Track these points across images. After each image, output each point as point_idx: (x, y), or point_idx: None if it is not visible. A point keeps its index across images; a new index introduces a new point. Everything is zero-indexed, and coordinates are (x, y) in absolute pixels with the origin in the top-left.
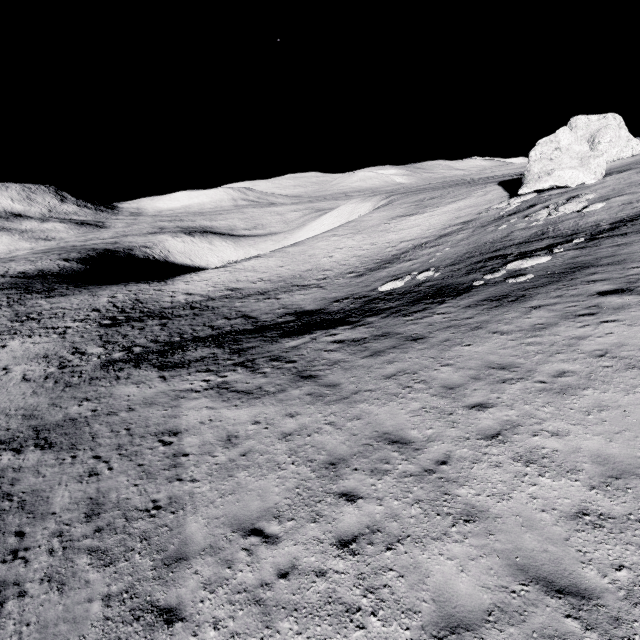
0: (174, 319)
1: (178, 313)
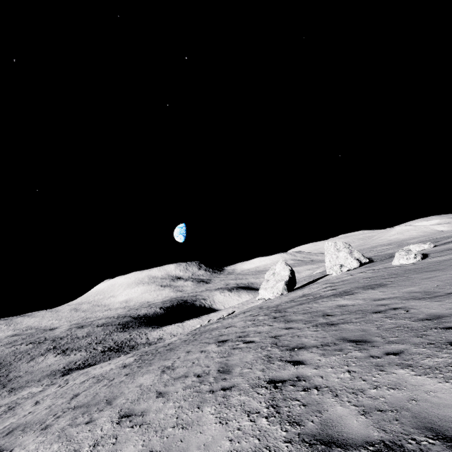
0: (116, 352)
1: (124, 349)
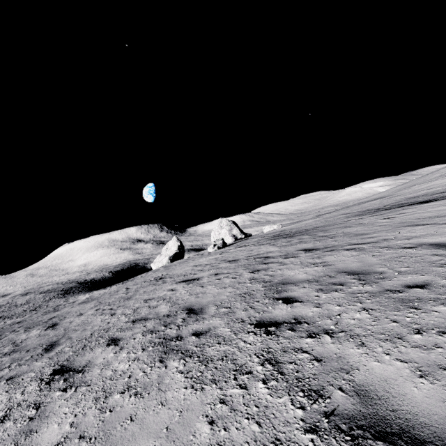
0: None
1: None
